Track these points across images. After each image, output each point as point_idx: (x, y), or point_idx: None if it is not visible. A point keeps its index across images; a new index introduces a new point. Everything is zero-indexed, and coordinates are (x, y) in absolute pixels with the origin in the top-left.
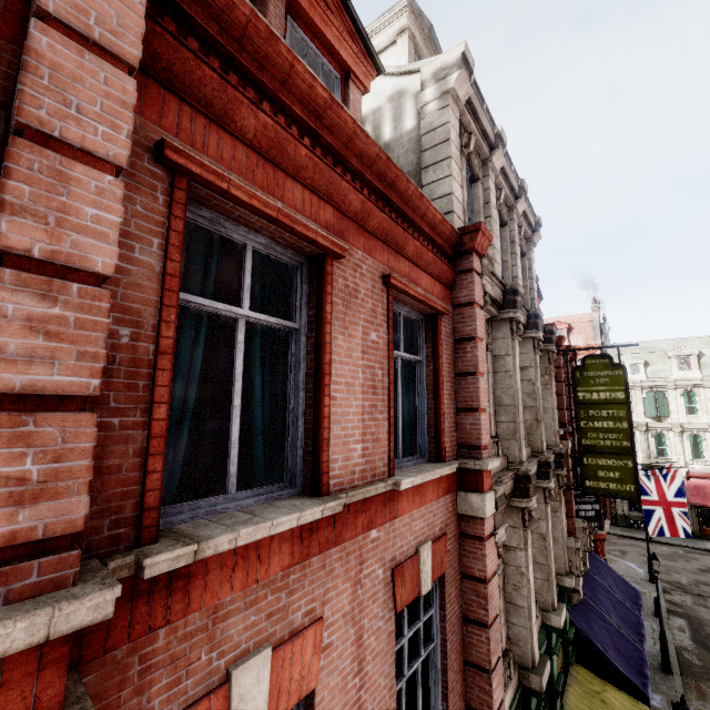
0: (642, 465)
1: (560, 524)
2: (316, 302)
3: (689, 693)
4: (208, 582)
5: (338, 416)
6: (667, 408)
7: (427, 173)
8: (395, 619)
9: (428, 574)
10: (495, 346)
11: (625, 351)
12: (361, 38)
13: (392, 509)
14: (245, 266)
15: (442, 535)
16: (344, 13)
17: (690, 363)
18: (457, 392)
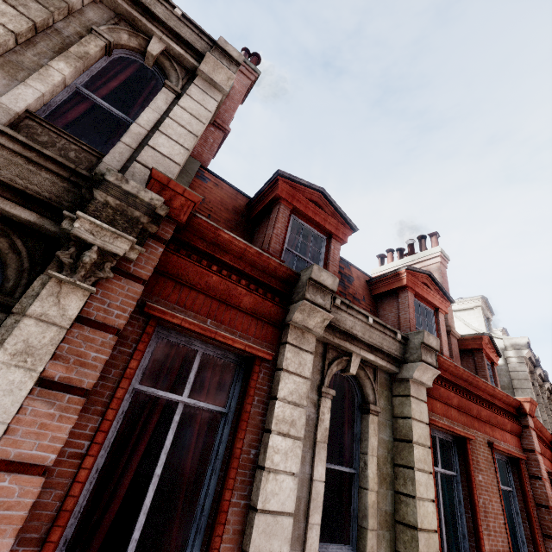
0: None
1: None
2: None
3: None
4: None
5: None
6: None
7: (517, 391)
8: None
9: None
10: None
11: None
12: (495, 348)
13: None
14: None
15: None
16: (491, 343)
17: None
18: None
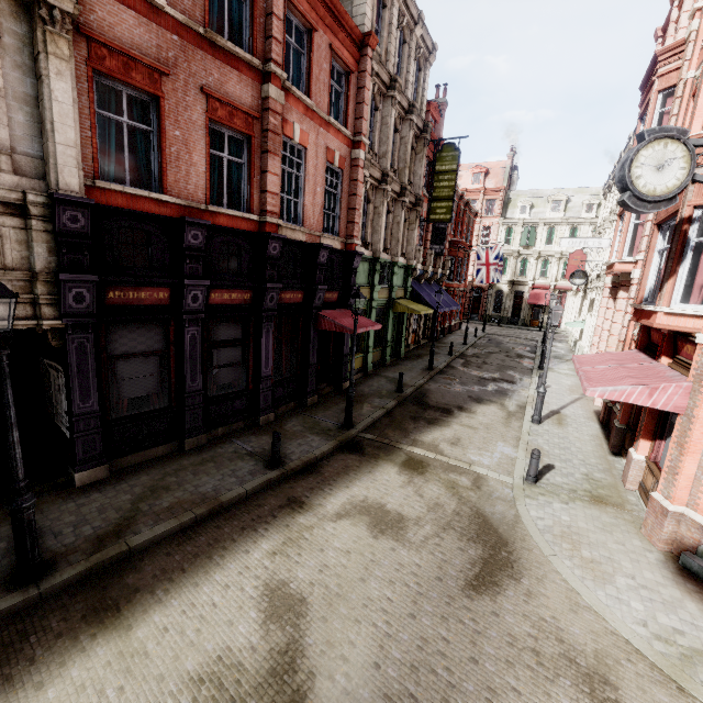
0: (508, 281)
1: (414, 236)
2: (310, 46)
3: (470, 349)
4: (290, 100)
5: (314, 85)
6: (534, 240)
7: None
8: (326, 180)
9: (337, 161)
10: (383, 111)
11: (521, 195)
12: None
13: (327, 129)
14: (293, 28)
15: (344, 158)
16: None
17: (560, 207)
18: (356, 111)
